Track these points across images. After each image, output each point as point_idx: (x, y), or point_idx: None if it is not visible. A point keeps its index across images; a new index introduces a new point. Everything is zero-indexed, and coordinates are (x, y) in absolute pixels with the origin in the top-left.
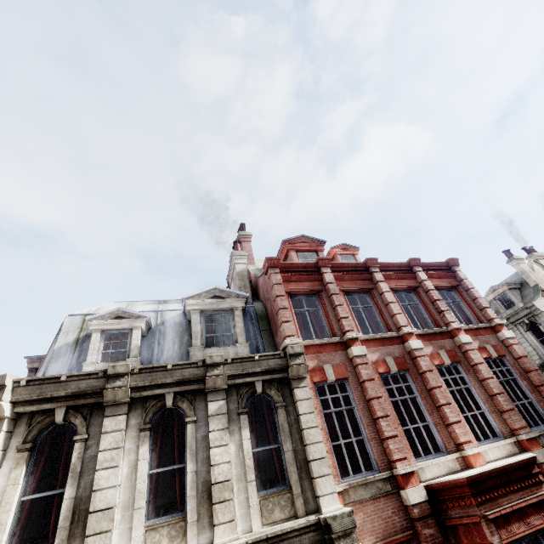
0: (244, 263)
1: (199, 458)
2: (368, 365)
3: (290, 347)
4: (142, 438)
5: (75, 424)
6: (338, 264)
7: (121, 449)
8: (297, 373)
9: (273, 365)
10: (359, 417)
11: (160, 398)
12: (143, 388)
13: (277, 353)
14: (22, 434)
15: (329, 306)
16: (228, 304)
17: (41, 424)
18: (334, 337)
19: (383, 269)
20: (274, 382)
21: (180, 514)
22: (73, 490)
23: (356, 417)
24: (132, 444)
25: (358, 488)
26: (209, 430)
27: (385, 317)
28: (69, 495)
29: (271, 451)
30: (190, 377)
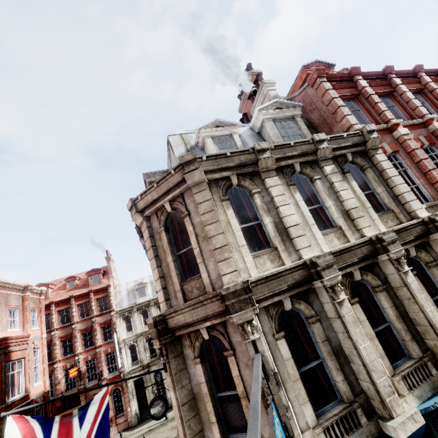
0: (274, 90)
1: (332, 199)
2: (412, 140)
3: (366, 126)
4: (293, 189)
5: (243, 187)
6: (365, 74)
7: (286, 195)
8: (374, 144)
9: (356, 140)
10: (413, 174)
11: (291, 166)
12: (279, 159)
13: (357, 132)
14: (217, 193)
15: (368, 105)
16: (290, 113)
17: (225, 186)
18: (383, 124)
19: (397, 77)
20: (357, 154)
21: (334, 228)
22: (270, 218)
23: (410, 175)
24: (288, 194)
25: (428, 209)
26: (333, 182)
27: (409, 111)
28: (269, 221)
29: (367, 196)
30: (307, 151)
